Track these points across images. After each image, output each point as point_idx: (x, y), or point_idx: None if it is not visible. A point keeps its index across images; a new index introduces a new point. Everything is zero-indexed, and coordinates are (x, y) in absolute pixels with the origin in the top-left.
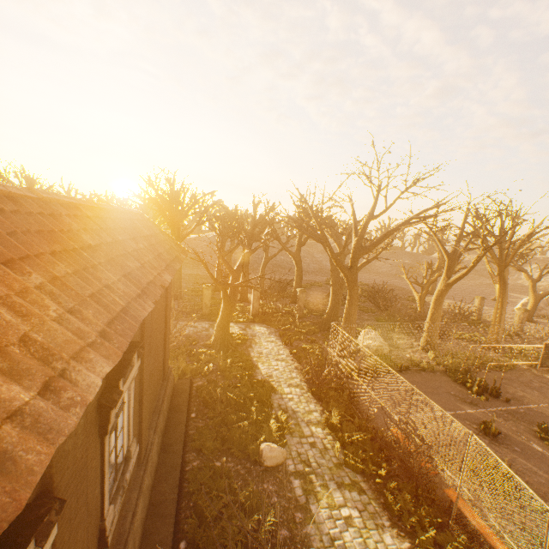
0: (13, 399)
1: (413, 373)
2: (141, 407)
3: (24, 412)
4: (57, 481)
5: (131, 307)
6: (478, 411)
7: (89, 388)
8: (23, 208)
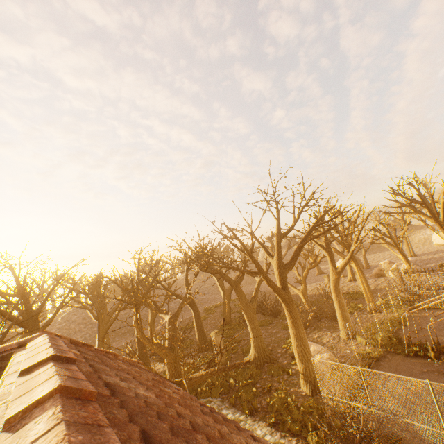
0: None
1: (378, 368)
2: None
3: None
4: None
5: None
6: None
7: None
8: None
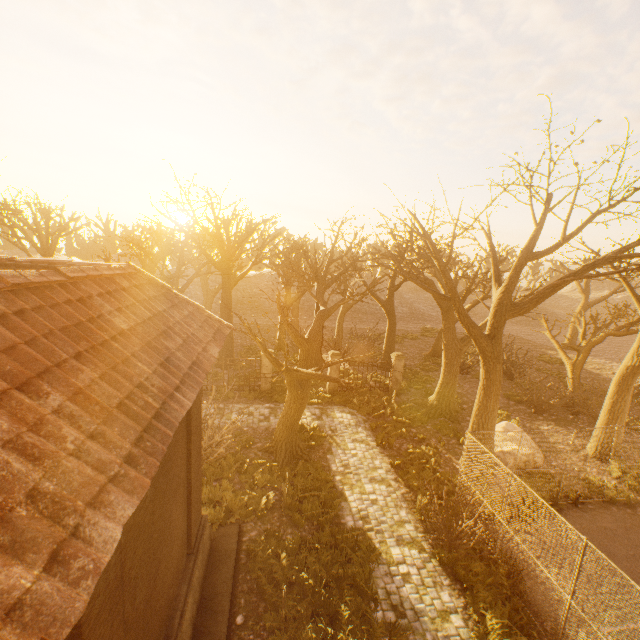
0: None
1: (596, 509)
2: None
3: None
4: None
5: None
6: None
7: None
8: None
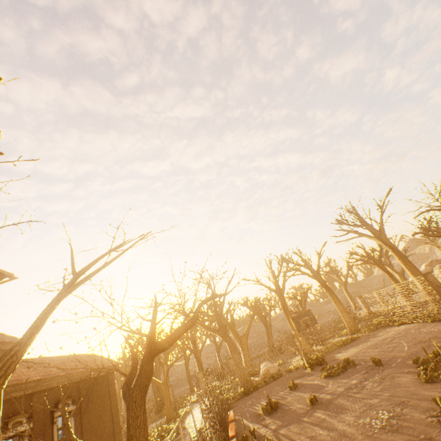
0: (24, 377)
1: (282, 377)
2: (83, 436)
3: (25, 378)
4: (34, 415)
5: (56, 373)
6: (301, 379)
7: (36, 378)
8: (35, 360)
